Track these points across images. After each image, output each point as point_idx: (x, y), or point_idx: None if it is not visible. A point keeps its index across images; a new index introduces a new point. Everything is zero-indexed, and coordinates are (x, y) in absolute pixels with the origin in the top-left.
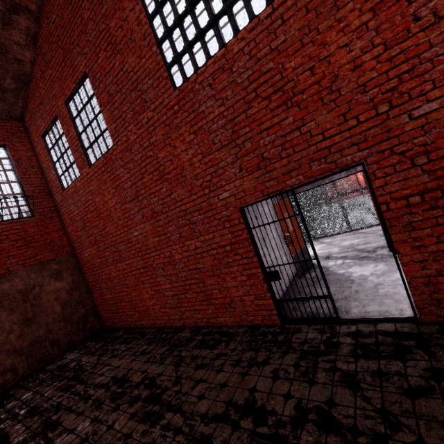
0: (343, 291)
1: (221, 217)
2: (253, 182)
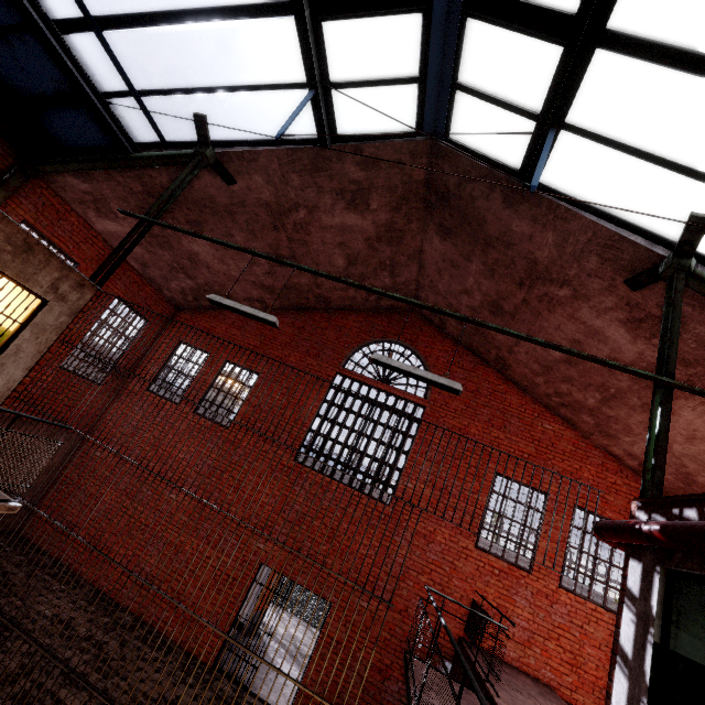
0: (264, 672)
1: (247, 556)
2: (283, 556)
